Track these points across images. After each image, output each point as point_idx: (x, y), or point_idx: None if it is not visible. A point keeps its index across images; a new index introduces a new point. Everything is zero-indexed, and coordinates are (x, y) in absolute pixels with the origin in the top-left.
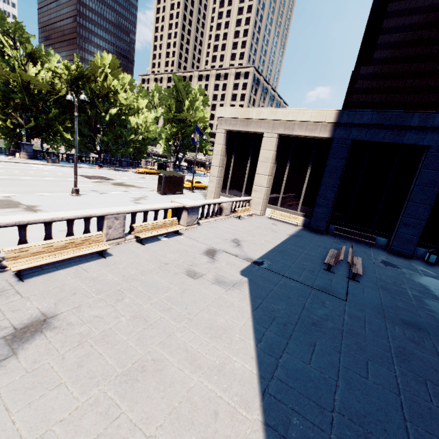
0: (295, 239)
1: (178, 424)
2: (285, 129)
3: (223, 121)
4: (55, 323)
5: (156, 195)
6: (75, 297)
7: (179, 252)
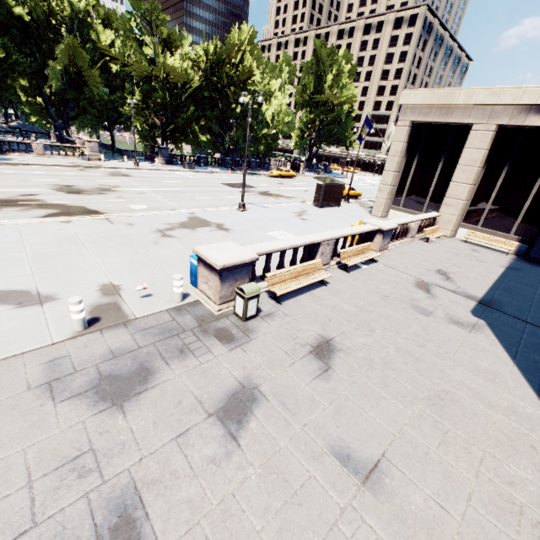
0: (515, 273)
1: (502, 447)
2: (511, 117)
3: (408, 110)
4: (337, 346)
5: (313, 208)
6: (332, 323)
7: (389, 283)
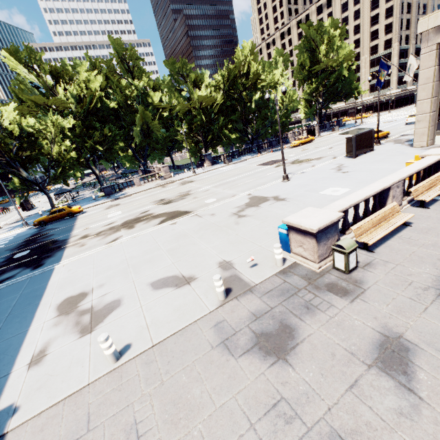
0: None
1: None
2: None
3: (431, 34)
4: None
5: (347, 160)
6: None
7: None
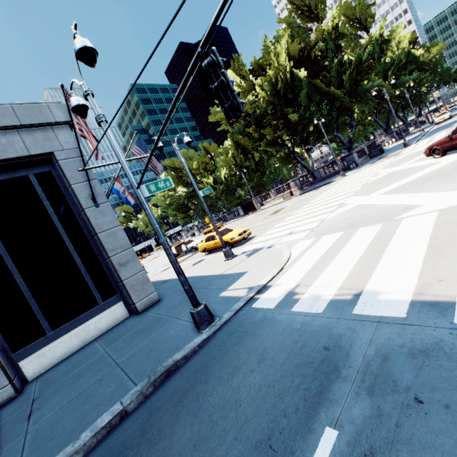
0: None
1: None
2: None
3: None
4: None
5: None
6: None
7: None
